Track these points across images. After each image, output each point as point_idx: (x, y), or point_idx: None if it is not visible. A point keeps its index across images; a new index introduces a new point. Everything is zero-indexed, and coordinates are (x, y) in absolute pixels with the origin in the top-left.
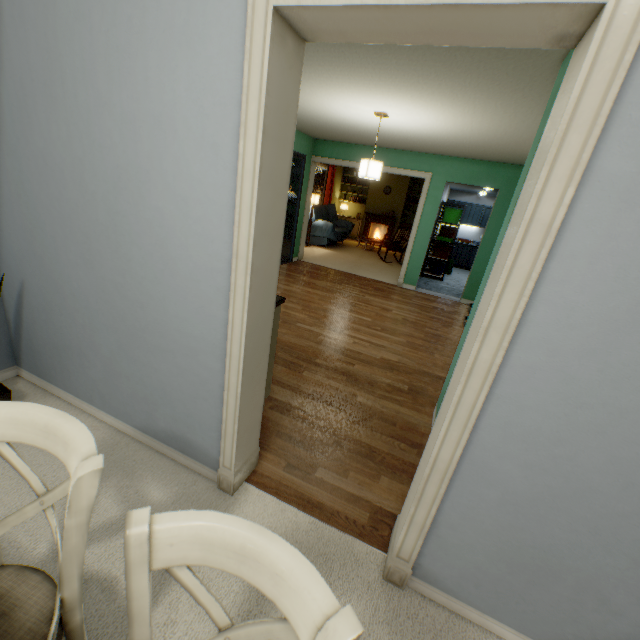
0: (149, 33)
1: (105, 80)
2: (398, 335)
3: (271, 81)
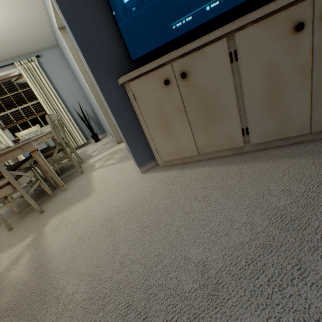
0: (65, 46)
1: (70, 59)
2: None
3: (67, 42)
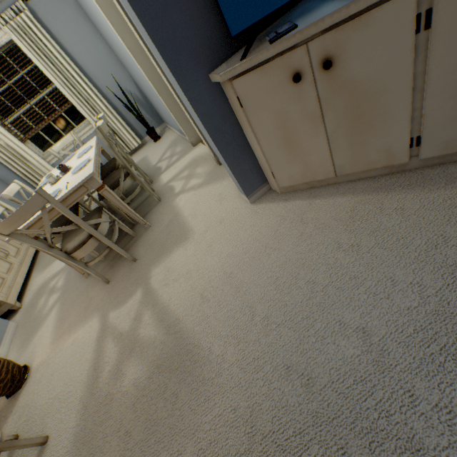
0: None
1: None
2: None
3: None
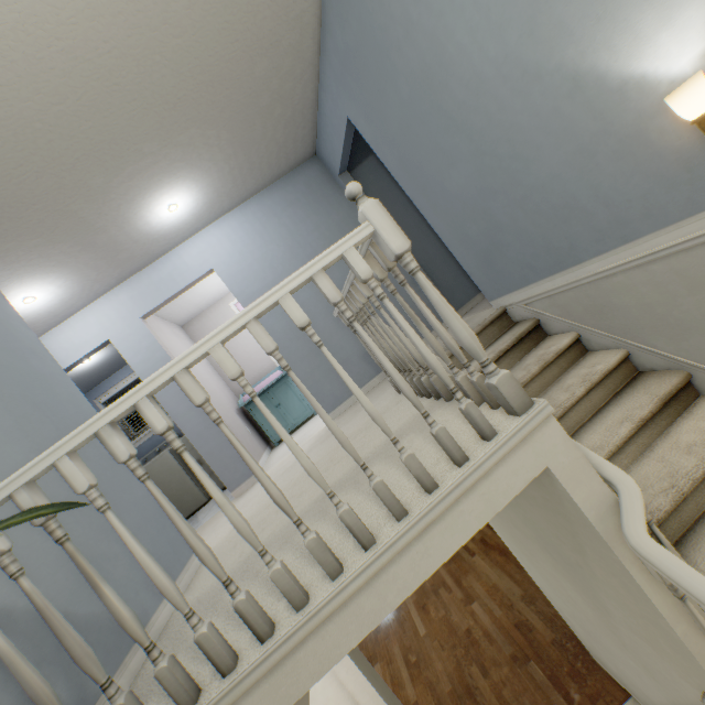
0: None
1: None
2: (418, 681)
3: None
